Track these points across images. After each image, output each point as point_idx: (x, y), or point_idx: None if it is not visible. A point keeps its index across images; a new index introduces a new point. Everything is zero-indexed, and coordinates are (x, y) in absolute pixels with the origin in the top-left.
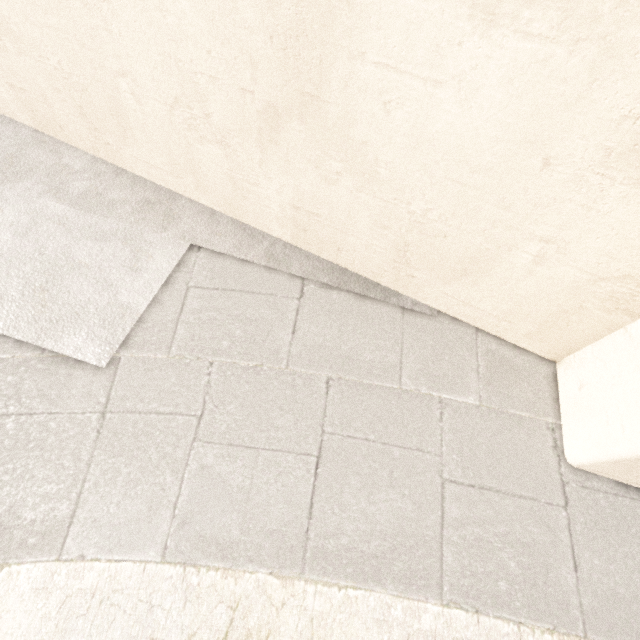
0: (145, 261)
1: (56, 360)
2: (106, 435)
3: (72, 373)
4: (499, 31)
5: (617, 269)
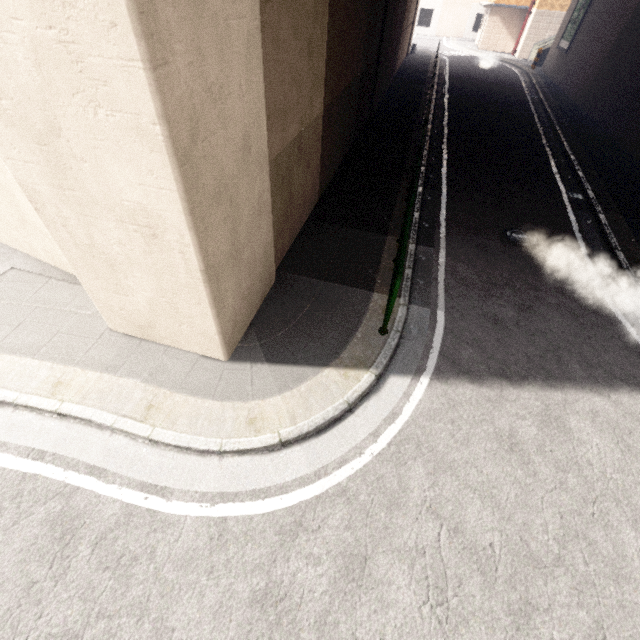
0: None
1: None
2: None
3: None
4: None
5: None
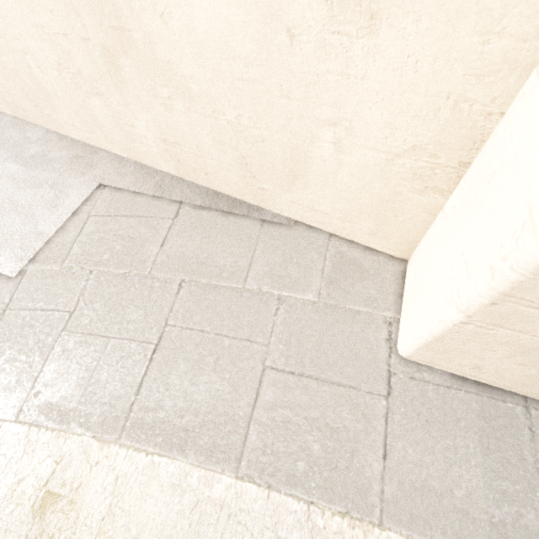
0: (63, 199)
1: None
2: (2, 326)
3: None
4: None
5: (403, 140)
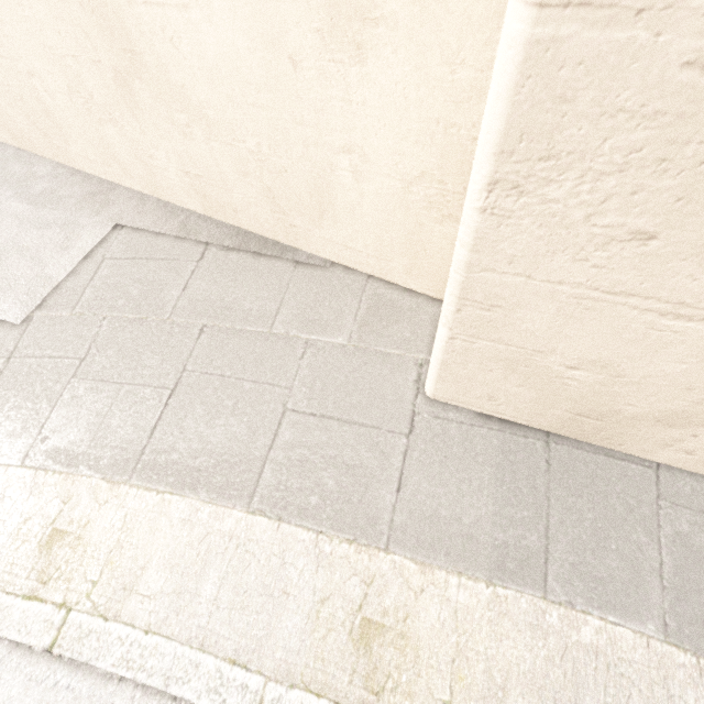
0: (74, 241)
1: None
2: (6, 374)
3: None
4: None
5: (412, 167)
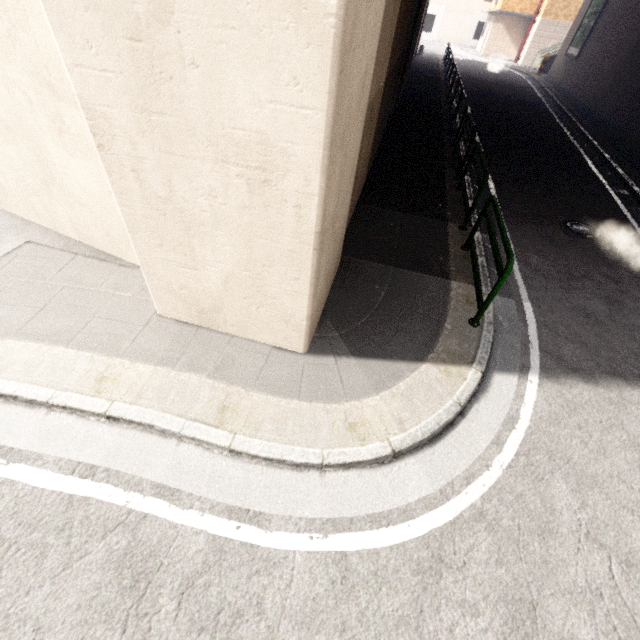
0: (1, 246)
1: None
2: None
3: None
4: (75, 158)
5: None
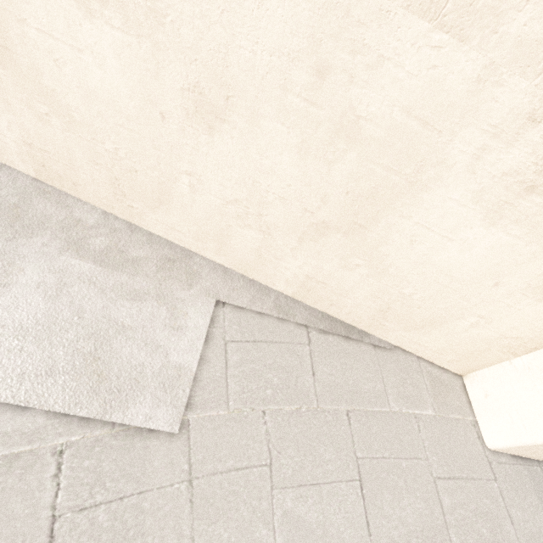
0: (183, 319)
1: (129, 433)
2: (199, 503)
3: (149, 444)
4: (495, 229)
5: (515, 334)
